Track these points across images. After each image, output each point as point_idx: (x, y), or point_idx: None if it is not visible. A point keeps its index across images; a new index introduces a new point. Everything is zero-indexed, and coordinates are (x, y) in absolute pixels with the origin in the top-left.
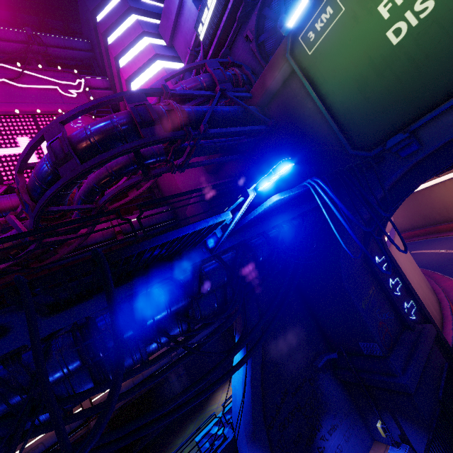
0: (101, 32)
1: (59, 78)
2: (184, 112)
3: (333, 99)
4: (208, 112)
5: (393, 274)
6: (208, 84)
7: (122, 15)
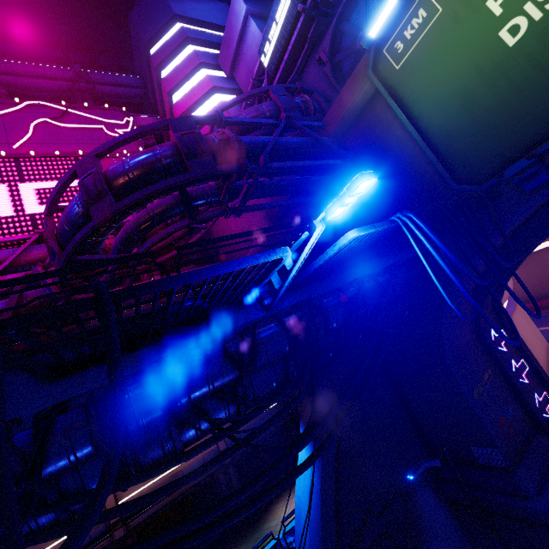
0: (154, 66)
1: (106, 117)
2: (241, 142)
3: (429, 121)
4: (270, 142)
5: (517, 355)
6: (272, 113)
7: (177, 46)
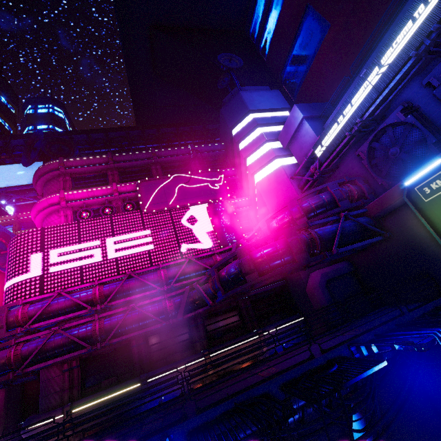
0: (236, 142)
1: (209, 177)
2: (320, 237)
3: None
4: (337, 237)
5: None
6: (329, 201)
7: (251, 130)
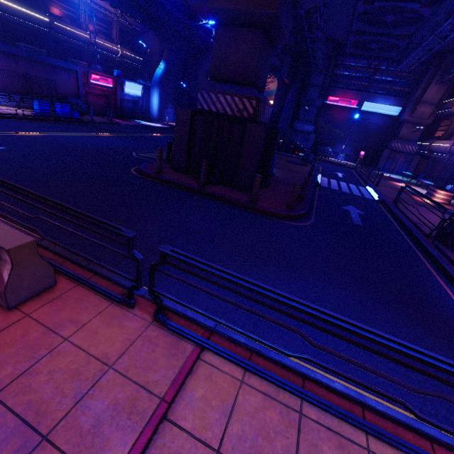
0: None
1: None
2: None
3: None
4: None
5: None
6: None
7: None
